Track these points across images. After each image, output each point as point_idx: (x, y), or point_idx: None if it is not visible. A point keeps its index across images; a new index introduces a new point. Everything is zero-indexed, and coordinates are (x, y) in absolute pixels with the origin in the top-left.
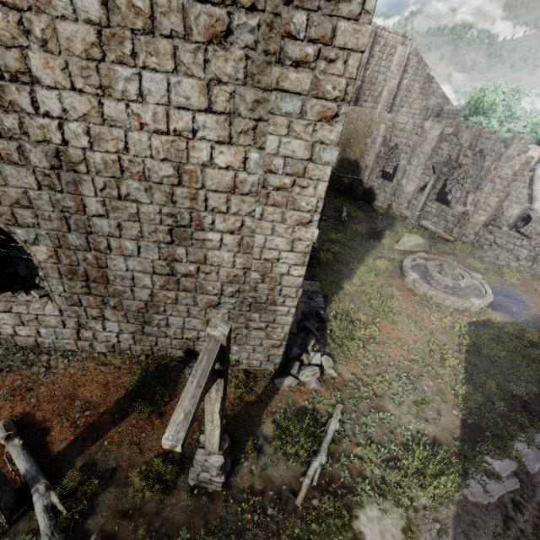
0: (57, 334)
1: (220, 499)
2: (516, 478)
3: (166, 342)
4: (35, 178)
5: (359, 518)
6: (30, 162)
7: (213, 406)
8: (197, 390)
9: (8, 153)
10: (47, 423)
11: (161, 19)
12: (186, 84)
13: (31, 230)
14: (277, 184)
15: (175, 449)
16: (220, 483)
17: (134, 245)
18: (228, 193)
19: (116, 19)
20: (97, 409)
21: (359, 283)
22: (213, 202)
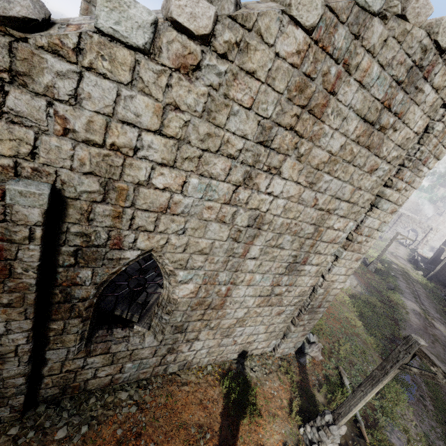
0: (141, 365)
1: None
2: (415, 383)
3: (231, 348)
4: (229, 232)
5: (389, 436)
6: (235, 221)
7: (378, 388)
8: None
9: (225, 214)
10: None
11: (357, 158)
12: (347, 188)
13: (193, 272)
14: (359, 240)
15: None
16: None
17: (260, 277)
18: (329, 243)
19: (341, 154)
20: (212, 429)
21: None
22: (320, 248)
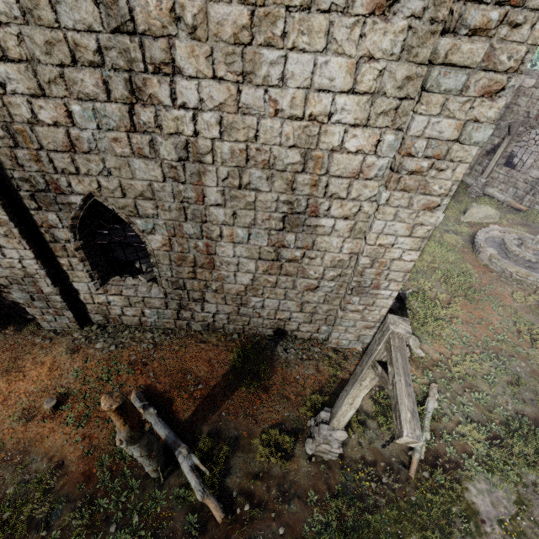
0: (159, 314)
1: (337, 467)
2: None
3: (258, 322)
4: (162, 170)
5: (470, 491)
6: (159, 155)
7: (360, 391)
8: (408, 388)
9: (140, 147)
10: (168, 394)
11: None
12: (334, 64)
13: (150, 221)
14: (412, 168)
15: (410, 444)
16: (337, 454)
17: (245, 233)
18: (351, 178)
19: None
20: (207, 383)
21: (430, 260)
22: (334, 188)
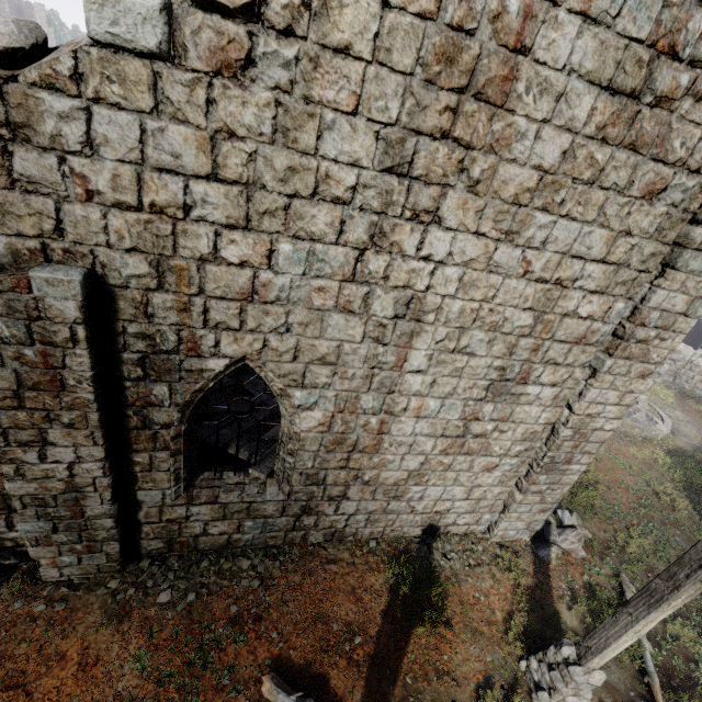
0: (266, 526)
1: None
2: None
3: (407, 519)
4: (364, 329)
5: None
6: (370, 310)
7: (662, 614)
8: None
9: (350, 299)
10: (315, 666)
11: (610, 172)
12: (596, 235)
13: (316, 392)
14: (641, 337)
15: None
16: None
17: (438, 405)
18: (573, 343)
19: (566, 168)
20: (365, 632)
21: None
22: (553, 353)
